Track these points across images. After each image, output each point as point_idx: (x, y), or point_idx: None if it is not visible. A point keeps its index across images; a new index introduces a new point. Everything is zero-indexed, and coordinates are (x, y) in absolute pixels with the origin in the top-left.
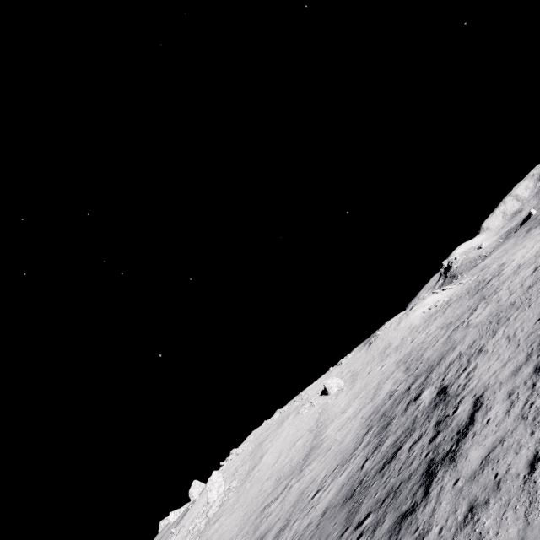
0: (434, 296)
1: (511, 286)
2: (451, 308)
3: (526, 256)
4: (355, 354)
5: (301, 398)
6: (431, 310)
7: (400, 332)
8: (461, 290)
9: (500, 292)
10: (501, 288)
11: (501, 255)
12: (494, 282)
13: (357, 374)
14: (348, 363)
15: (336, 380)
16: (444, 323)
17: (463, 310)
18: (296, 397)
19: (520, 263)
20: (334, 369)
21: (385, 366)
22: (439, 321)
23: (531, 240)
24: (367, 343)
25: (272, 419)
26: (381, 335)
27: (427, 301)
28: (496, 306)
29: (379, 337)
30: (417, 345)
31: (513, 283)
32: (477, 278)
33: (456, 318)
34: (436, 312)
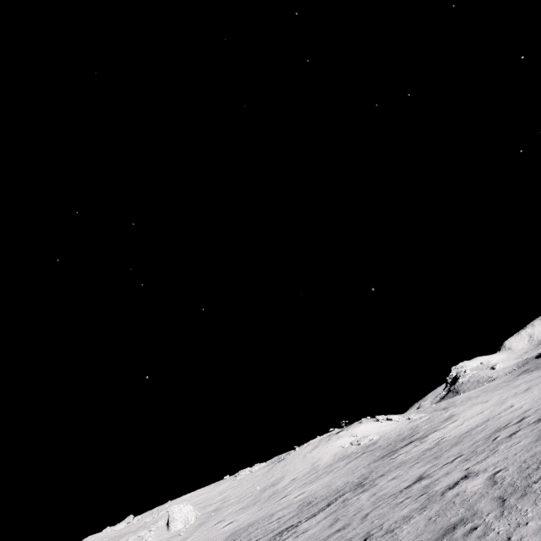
0: (370, 425)
1: (377, 494)
2: (353, 463)
3: (460, 427)
4: (259, 469)
5: (158, 513)
6: (351, 446)
7: (304, 463)
8: (396, 432)
9: (366, 493)
10: (380, 480)
11: (474, 396)
12: (404, 452)
13: (217, 511)
14: (241, 480)
15: (188, 509)
16: (313, 494)
17: (337, 487)
18: (158, 507)
19: (445, 436)
20: (226, 481)
21: (228, 526)
22: (322, 482)
23: (502, 392)
24: (279, 459)
25: (112, 529)
26: (290, 456)
27: (359, 429)
28: (312, 540)
29: (287, 457)
30: (267, 515)
31: (384, 488)
32: (421, 423)
33: (319, 499)
34: (348, 456)
